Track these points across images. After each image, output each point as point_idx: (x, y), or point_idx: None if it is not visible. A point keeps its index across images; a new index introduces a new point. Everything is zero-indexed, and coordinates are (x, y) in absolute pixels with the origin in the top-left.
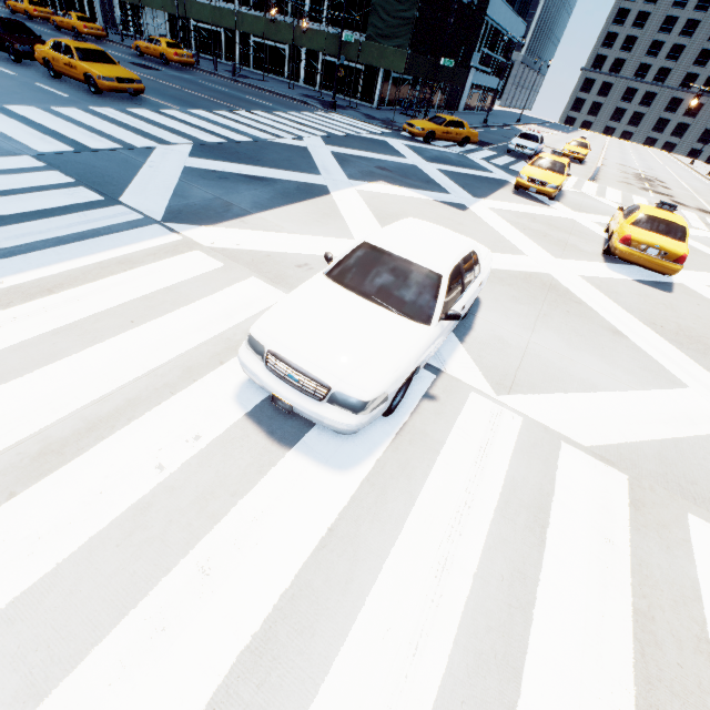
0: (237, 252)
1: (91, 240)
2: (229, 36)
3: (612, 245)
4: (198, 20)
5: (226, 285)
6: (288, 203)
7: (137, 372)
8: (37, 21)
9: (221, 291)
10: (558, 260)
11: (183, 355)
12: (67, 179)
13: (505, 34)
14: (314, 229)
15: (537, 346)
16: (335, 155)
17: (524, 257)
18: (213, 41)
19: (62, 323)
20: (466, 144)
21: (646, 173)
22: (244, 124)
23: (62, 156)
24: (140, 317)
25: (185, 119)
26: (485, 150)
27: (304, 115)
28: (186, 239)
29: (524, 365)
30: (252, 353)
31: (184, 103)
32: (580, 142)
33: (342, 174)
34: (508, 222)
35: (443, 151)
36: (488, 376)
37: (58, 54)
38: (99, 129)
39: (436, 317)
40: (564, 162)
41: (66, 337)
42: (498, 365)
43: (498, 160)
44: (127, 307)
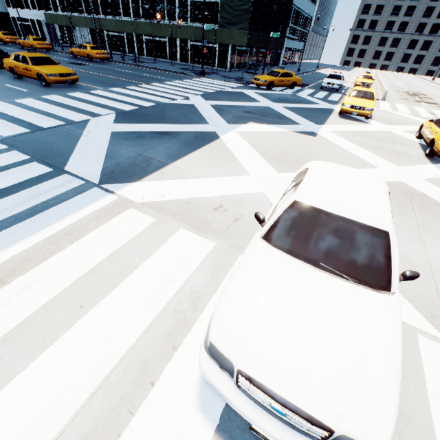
0: (163, 203)
1: (41, 213)
2: (129, 37)
3: (439, 151)
4: (108, 30)
5: (161, 242)
6: (192, 150)
7: (89, 385)
8: (9, 45)
9: (157, 250)
10: (400, 167)
11: (135, 345)
12: (23, 156)
13: (303, 14)
14: (217, 170)
15: (437, 260)
16: (213, 107)
17: (376, 169)
18: (119, 42)
19: (12, 324)
20: (294, 87)
21: (411, 90)
22: (148, 94)
23: (20, 137)
24: (88, 299)
25: (108, 95)
26: (306, 89)
27: (185, 82)
28: (121, 197)
29: (439, 286)
30: (216, 364)
31: (106, 84)
32: (366, 75)
33: (222, 121)
34: (349, 140)
35: (281, 93)
36: (419, 308)
37: (18, 63)
38: (48, 111)
39: (396, 282)
40: (372, 91)
41: (14, 345)
42: (419, 291)
43: (318, 94)
44: (75, 288)
